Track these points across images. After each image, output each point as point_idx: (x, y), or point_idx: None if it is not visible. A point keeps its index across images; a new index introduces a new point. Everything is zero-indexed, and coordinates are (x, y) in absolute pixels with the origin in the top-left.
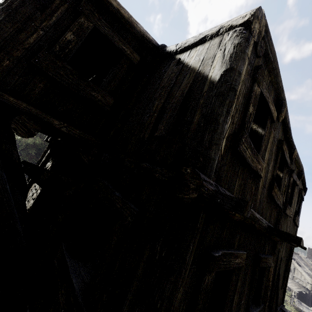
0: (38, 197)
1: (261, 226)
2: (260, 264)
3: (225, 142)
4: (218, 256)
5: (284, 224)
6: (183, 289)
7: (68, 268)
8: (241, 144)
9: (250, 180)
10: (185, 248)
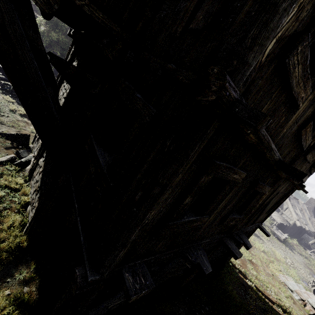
0: (68, 96)
1: (271, 157)
2: (255, 188)
3: (274, 46)
4: (218, 164)
5: (299, 167)
6: (181, 176)
7: (96, 151)
8: (294, 54)
9: (283, 108)
10: (191, 147)
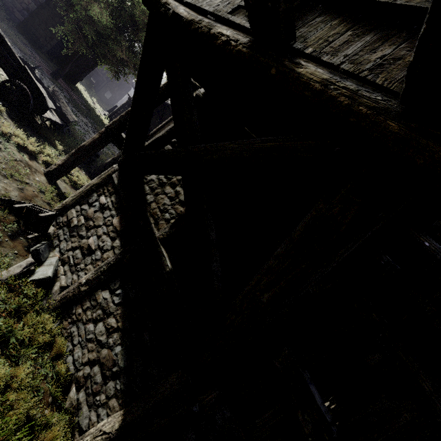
0: None
1: None
2: None
3: None
4: None
5: None
6: None
7: (314, 396)
8: None
9: None
10: None
